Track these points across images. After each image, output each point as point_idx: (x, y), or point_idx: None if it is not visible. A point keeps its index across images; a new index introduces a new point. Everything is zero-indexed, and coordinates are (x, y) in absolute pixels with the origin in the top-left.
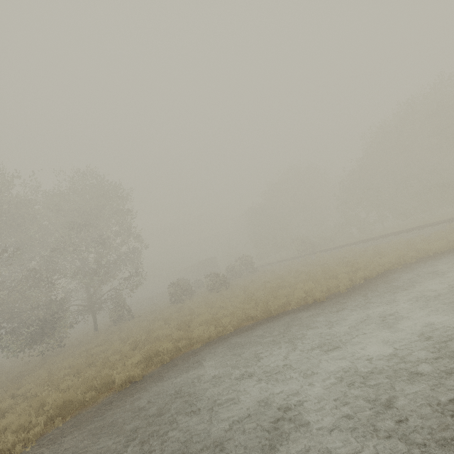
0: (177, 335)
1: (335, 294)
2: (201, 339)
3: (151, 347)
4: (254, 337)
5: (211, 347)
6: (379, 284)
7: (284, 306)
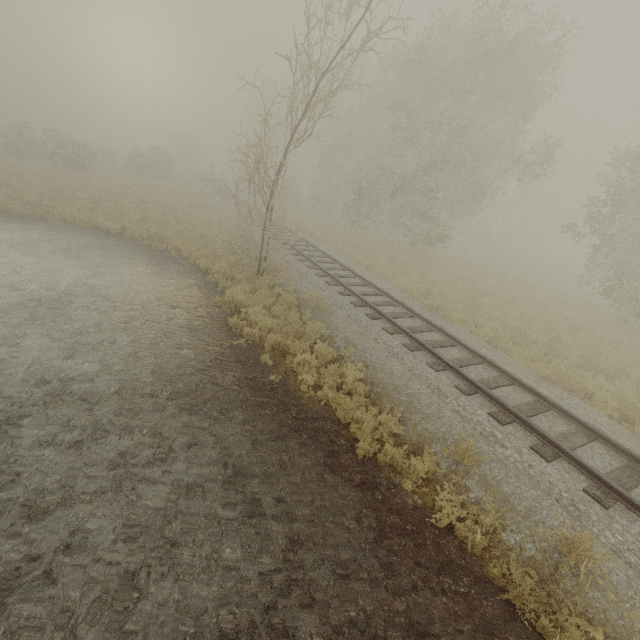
0: None
1: None
2: None
3: None
4: None
5: None
6: None
7: None
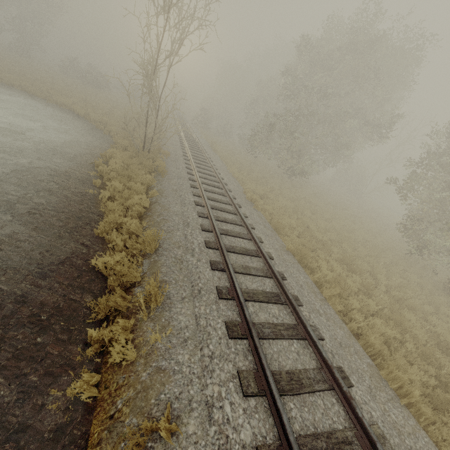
0: None
1: None
2: None
3: None
4: None
5: None
6: None
7: None
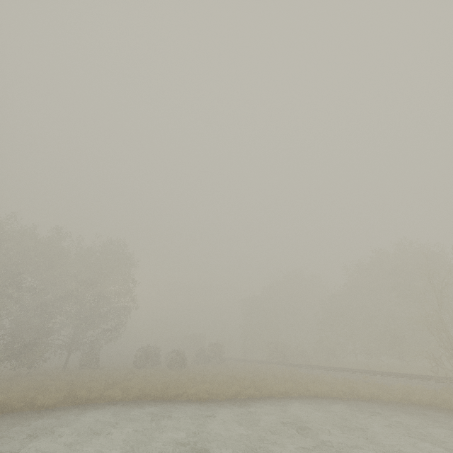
0: (97, 389)
1: (215, 400)
2: (107, 397)
3: (73, 390)
4: (134, 407)
5: (107, 405)
6: (244, 403)
7: (179, 396)
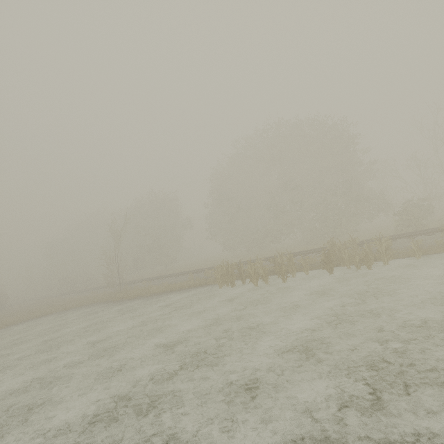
0: None
1: None
2: None
3: None
4: None
5: None
6: None
7: None
